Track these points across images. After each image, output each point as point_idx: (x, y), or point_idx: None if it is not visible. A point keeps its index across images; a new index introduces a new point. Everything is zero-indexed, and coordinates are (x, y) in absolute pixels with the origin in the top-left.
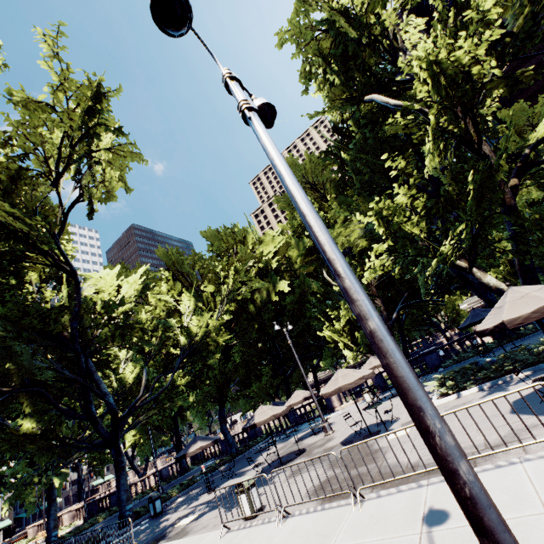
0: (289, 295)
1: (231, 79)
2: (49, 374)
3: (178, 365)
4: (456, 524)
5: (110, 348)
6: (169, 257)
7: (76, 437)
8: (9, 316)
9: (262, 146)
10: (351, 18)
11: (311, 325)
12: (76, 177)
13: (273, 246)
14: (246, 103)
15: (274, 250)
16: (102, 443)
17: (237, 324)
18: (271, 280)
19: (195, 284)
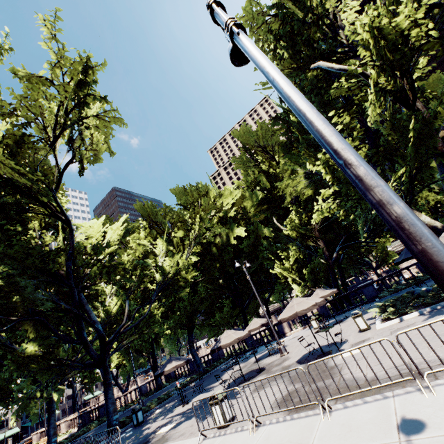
0: (245, 239)
1: (216, 5)
2: (49, 305)
3: (154, 297)
4: (435, 433)
5: (98, 285)
6: (145, 209)
7: (71, 358)
8: (16, 256)
9: (251, 58)
10: (297, 1)
11: (263, 264)
12: (69, 142)
13: (231, 198)
14: (234, 20)
15: (232, 201)
16: (92, 363)
17: (202, 264)
18: (230, 226)
19: (166, 231)
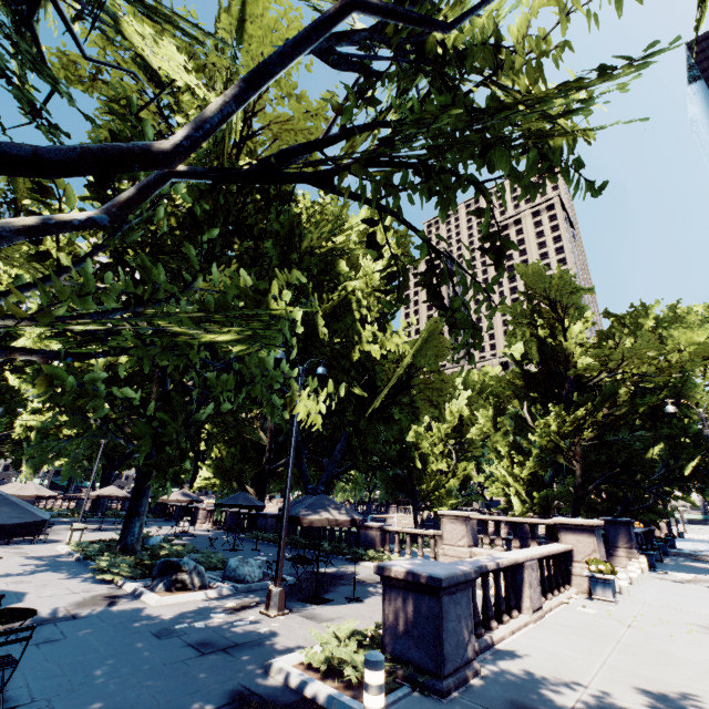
0: None
1: None
2: None
3: None
4: None
5: None
6: None
7: None
8: None
9: None
10: None
11: None
12: None
13: None
14: None
15: None
16: None
17: None
18: None
19: None
